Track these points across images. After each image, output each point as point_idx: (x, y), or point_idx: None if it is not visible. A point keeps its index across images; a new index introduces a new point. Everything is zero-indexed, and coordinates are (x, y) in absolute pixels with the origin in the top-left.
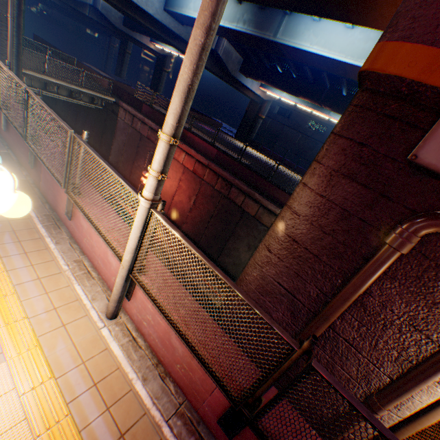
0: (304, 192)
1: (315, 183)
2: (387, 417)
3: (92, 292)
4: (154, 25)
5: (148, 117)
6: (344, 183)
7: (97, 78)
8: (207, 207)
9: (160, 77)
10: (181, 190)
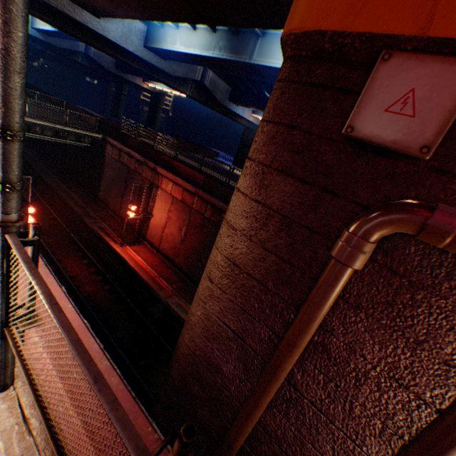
0: (239, 199)
1: (249, 185)
2: None
3: None
4: (136, 62)
5: (134, 150)
6: (279, 180)
7: (85, 117)
8: (199, 237)
9: (155, 113)
10: (171, 222)
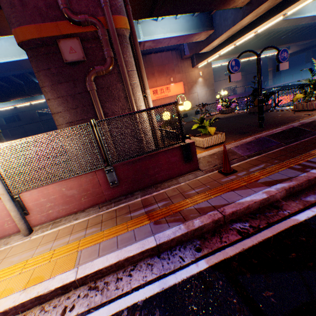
0: (52, 102)
1: (52, 95)
2: (150, 141)
3: (1, 245)
4: None
5: None
6: (60, 86)
7: None
8: None
9: None
10: None
